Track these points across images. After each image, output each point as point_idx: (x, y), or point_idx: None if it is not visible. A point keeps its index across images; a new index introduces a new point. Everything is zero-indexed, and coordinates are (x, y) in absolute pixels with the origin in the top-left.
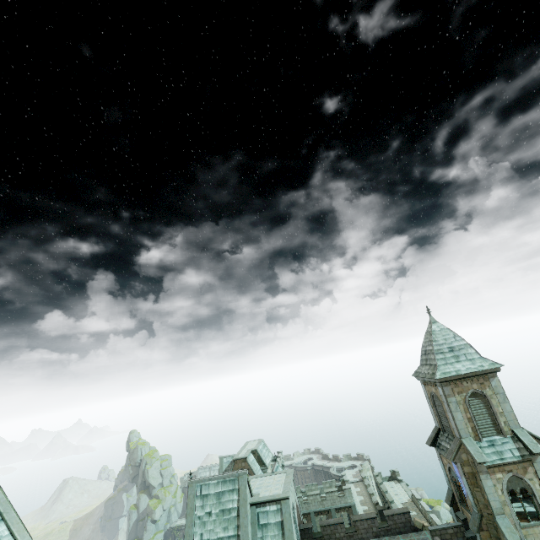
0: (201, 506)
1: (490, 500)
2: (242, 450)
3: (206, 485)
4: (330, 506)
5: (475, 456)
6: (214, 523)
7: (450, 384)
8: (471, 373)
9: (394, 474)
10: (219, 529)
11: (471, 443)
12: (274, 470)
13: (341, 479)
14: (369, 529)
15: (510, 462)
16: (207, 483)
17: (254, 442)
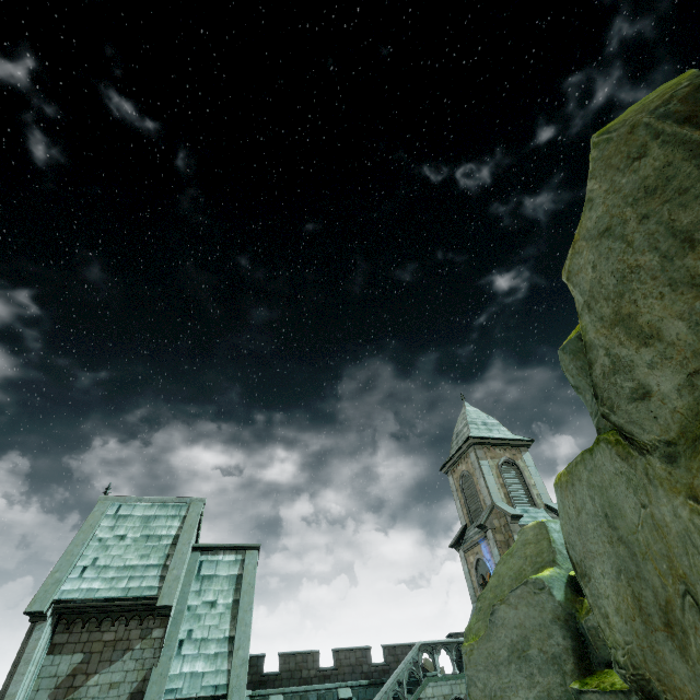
0: (109, 527)
1: None
2: None
3: (129, 505)
4: None
5: (509, 511)
6: (126, 548)
7: (483, 448)
8: (504, 441)
9: None
10: (133, 556)
11: (504, 505)
12: None
13: None
14: (358, 667)
15: None
16: (134, 503)
17: None
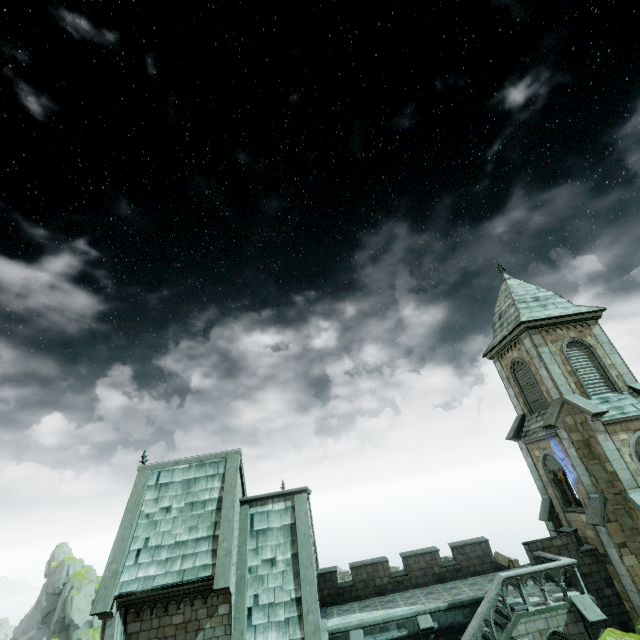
0: (153, 500)
1: (617, 469)
2: None
3: (168, 471)
4: None
5: (587, 408)
6: (174, 522)
7: (540, 331)
8: (566, 317)
9: None
10: (181, 530)
11: (577, 398)
12: None
13: None
14: (429, 569)
15: (635, 418)
16: (171, 468)
17: None
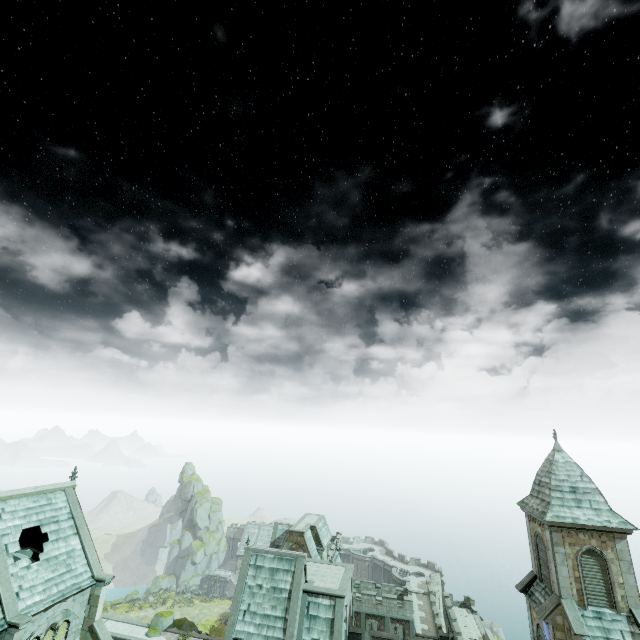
0: (253, 576)
1: None
2: (300, 522)
3: (261, 556)
4: (385, 613)
5: (573, 625)
6: (263, 598)
7: (561, 531)
8: (592, 526)
9: (468, 602)
10: (268, 605)
11: (572, 607)
12: (333, 559)
13: (403, 587)
14: None
15: None
16: (264, 554)
17: (314, 516)
